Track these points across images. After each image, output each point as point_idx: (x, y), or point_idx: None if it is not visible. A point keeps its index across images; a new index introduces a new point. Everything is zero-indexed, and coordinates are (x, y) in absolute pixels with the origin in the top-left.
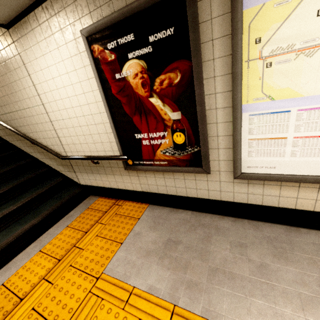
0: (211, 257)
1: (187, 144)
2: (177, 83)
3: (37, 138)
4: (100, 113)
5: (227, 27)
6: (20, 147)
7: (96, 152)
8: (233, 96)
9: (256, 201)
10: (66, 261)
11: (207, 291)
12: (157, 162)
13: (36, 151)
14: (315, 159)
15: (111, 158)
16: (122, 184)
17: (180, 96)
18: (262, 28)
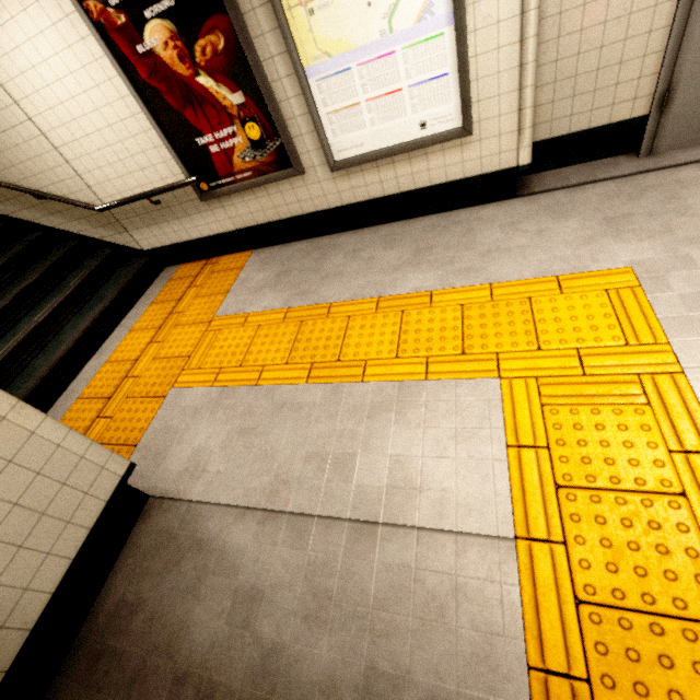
0: (324, 270)
1: (265, 138)
2: (223, 50)
3: (40, 188)
4: (133, 115)
5: None
6: (11, 215)
7: (149, 185)
8: (291, 58)
9: (364, 197)
10: (168, 325)
11: (318, 291)
12: (239, 175)
13: (46, 214)
14: (392, 123)
15: (176, 186)
16: (206, 228)
17: (233, 68)
18: None
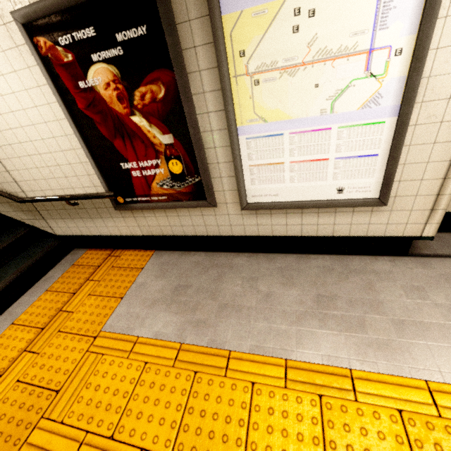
0: (221, 295)
1: (186, 173)
2: (162, 99)
3: None
4: (66, 135)
5: (208, 33)
6: None
7: (71, 189)
8: (226, 116)
9: (267, 232)
10: (52, 328)
11: (215, 325)
12: (155, 197)
13: None
14: (310, 184)
15: (94, 197)
16: (116, 229)
17: (168, 115)
18: (244, 40)
